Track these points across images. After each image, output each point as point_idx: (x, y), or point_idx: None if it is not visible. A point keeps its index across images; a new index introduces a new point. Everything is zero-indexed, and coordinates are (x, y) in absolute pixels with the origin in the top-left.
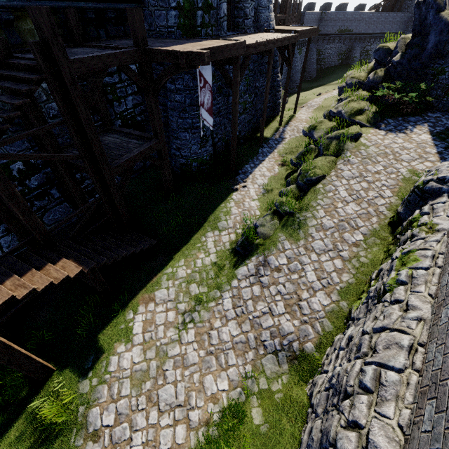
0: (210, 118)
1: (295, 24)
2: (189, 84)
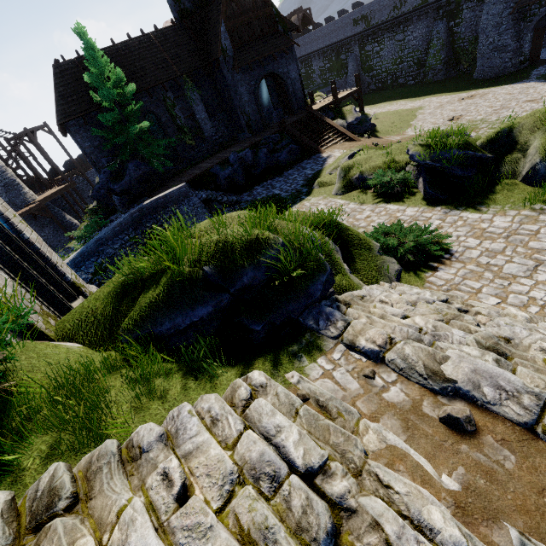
0: None
1: None
2: None
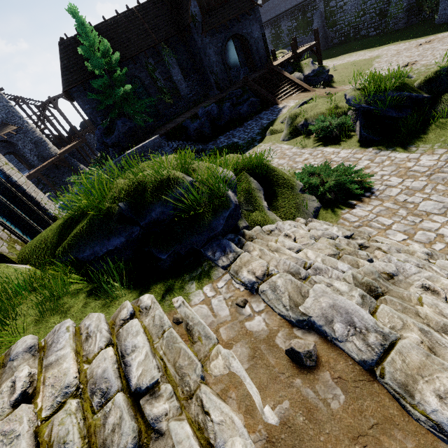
0: None
1: None
2: None
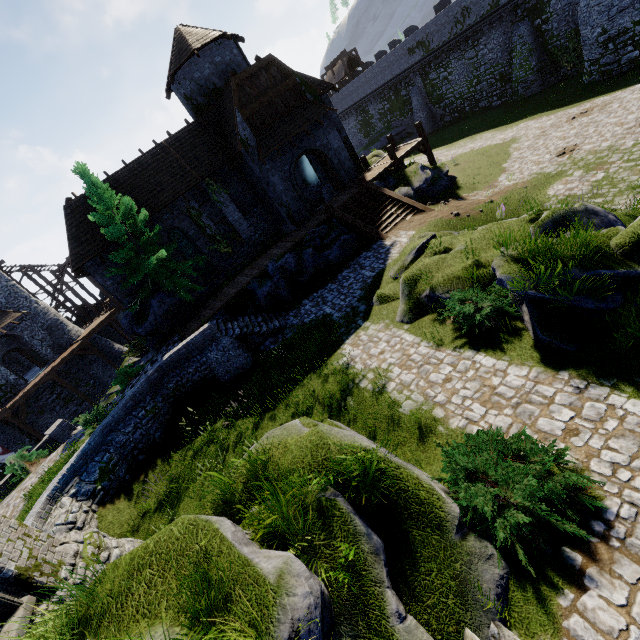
0: (9, 454)
1: None
2: (1, 438)
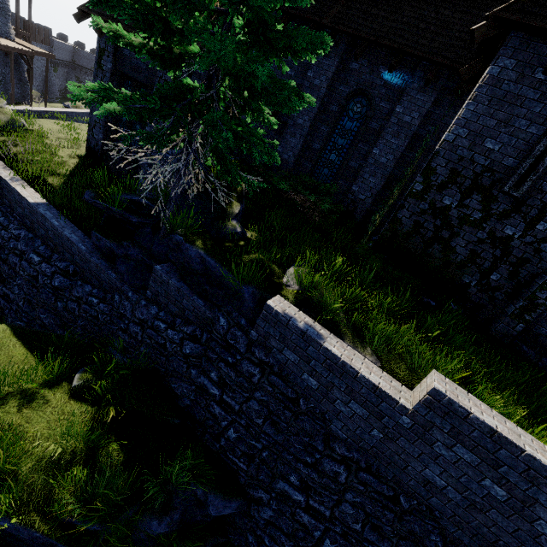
0: None
1: (45, 44)
2: None
